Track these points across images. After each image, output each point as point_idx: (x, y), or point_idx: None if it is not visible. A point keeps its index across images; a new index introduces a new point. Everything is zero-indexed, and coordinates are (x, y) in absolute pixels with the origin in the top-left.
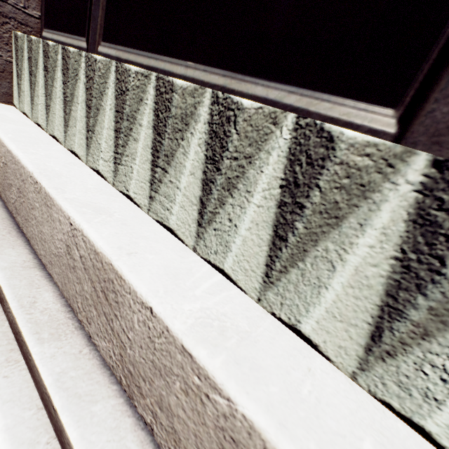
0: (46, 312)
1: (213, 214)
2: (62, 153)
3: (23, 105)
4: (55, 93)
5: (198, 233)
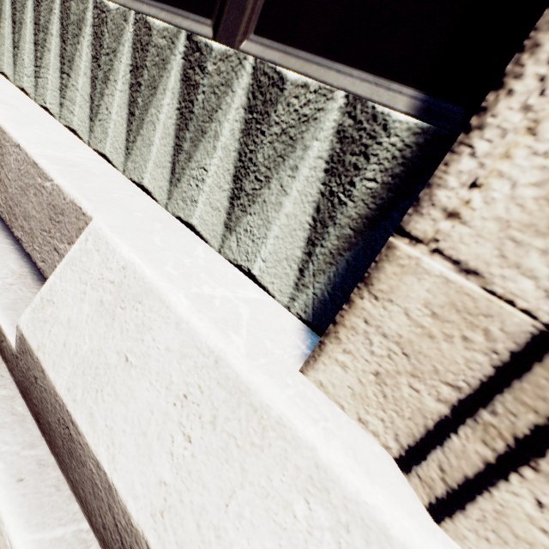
0: None
1: (98, 107)
2: None
3: None
4: None
5: (91, 127)
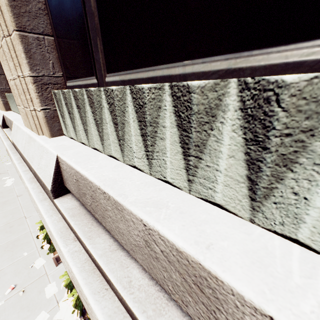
0: (141, 289)
1: (269, 189)
2: (106, 160)
3: (70, 133)
4: (88, 121)
5: (253, 206)
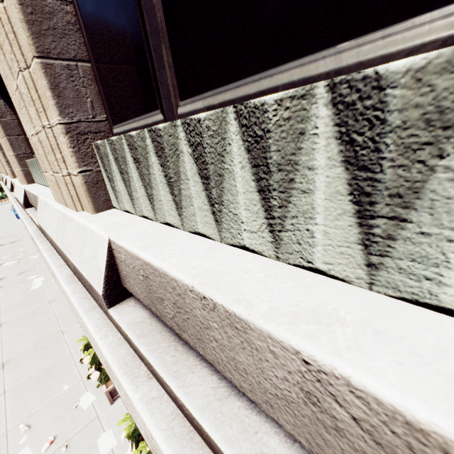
0: None
1: None
2: (190, 240)
3: (123, 204)
4: (154, 180)
5: None
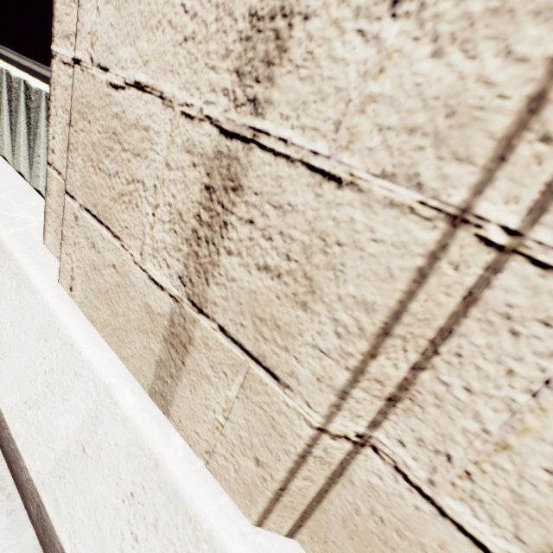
0: None
1: None
2: None
3: None
4: None
5: None
